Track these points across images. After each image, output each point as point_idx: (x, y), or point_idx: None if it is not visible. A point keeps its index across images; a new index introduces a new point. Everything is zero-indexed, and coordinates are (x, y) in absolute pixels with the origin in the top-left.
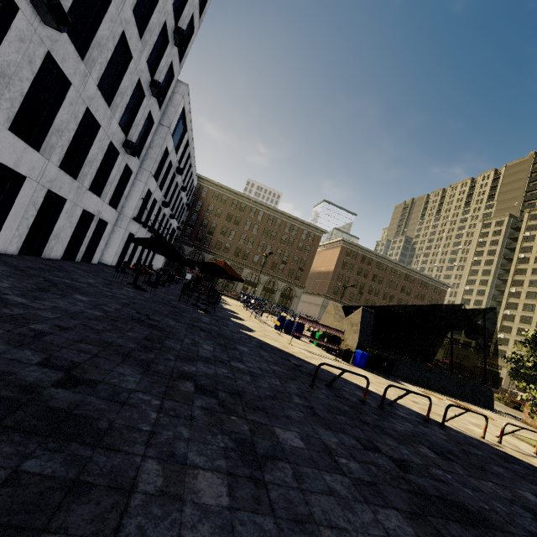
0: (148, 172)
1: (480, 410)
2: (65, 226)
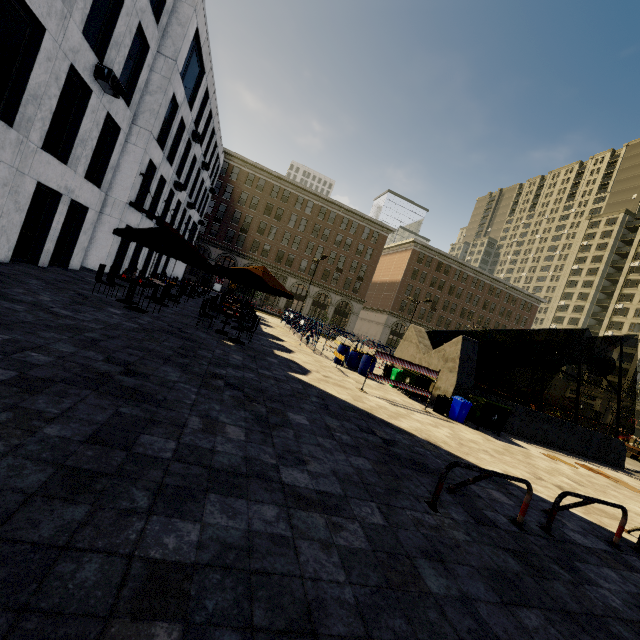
0: (146, 132)
1: (617, 476)
2: (7, 209)
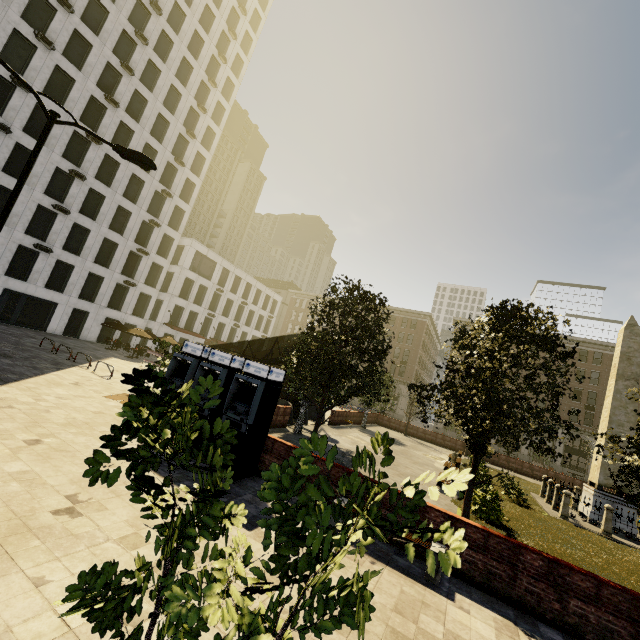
0: (171, 295)
1: None
2: (94, 325)
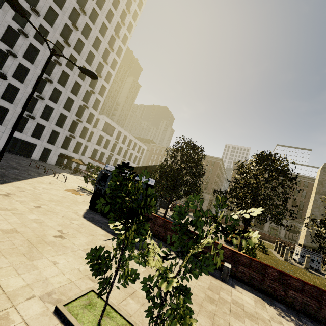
0: (92, 143)
1: None
2: (54, 156)
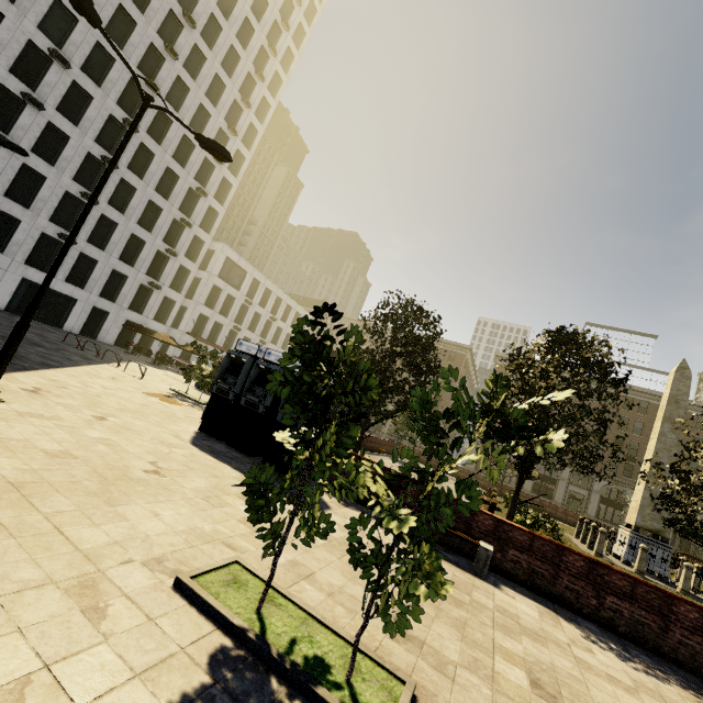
0: (196, 302)
1: None
2: (113, 327)
